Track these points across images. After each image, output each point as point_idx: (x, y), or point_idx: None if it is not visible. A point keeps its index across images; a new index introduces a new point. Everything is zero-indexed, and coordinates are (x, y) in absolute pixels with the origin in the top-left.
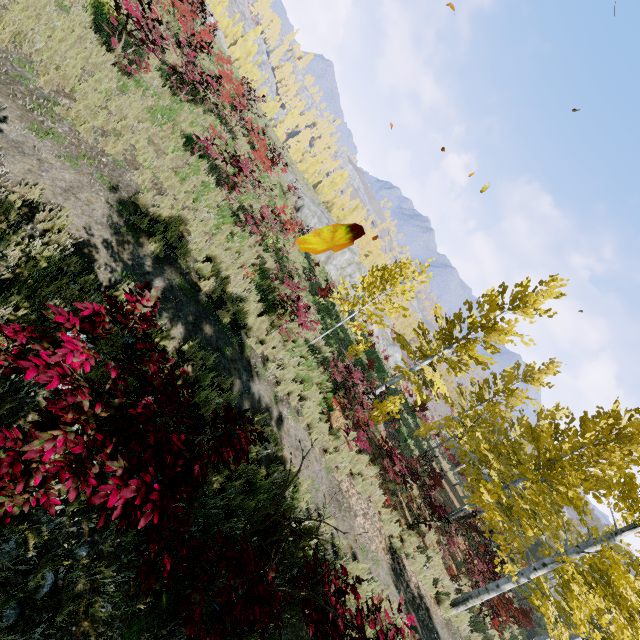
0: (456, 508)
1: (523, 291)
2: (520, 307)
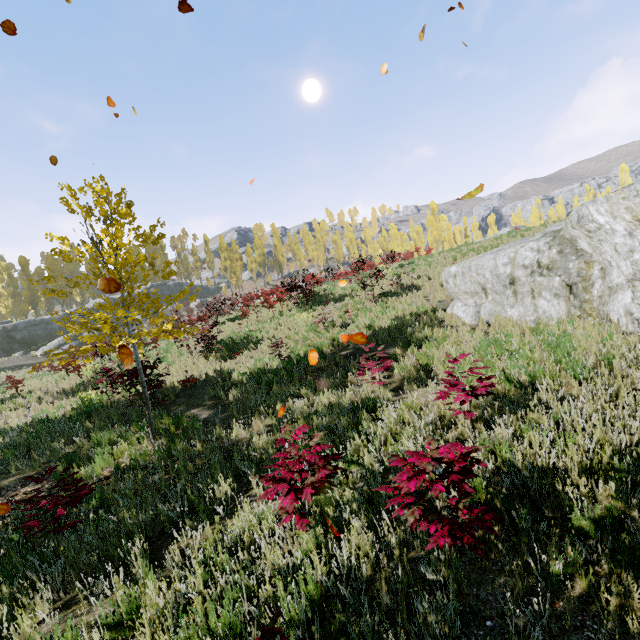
0: None
1: None
2: None
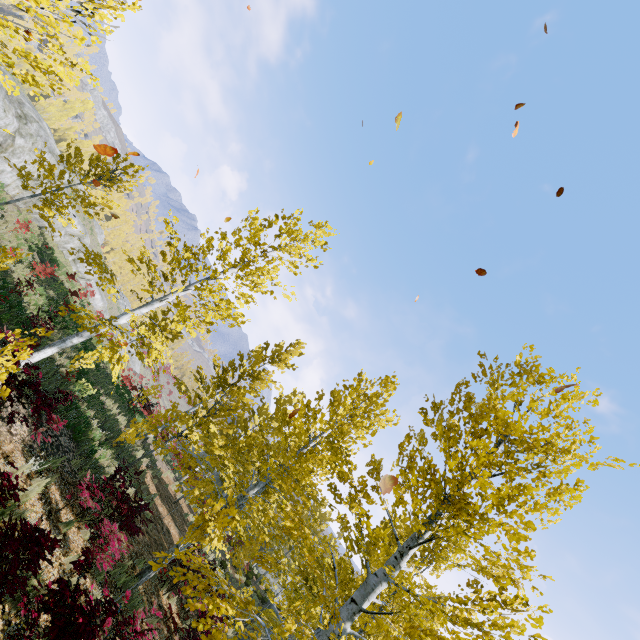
0: (171, 539)
1: (293, 225)
2: (288, 245)
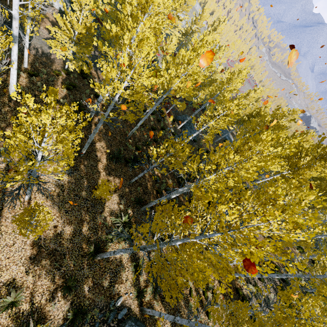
0: None
1: None
2: None
